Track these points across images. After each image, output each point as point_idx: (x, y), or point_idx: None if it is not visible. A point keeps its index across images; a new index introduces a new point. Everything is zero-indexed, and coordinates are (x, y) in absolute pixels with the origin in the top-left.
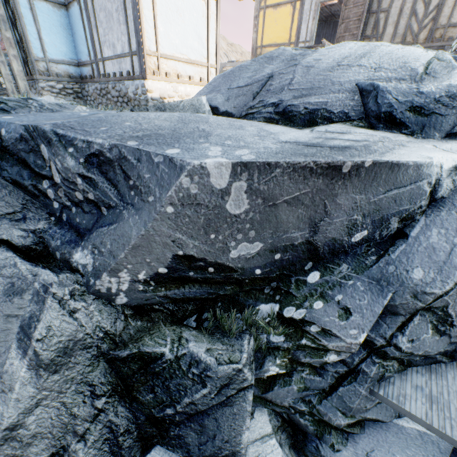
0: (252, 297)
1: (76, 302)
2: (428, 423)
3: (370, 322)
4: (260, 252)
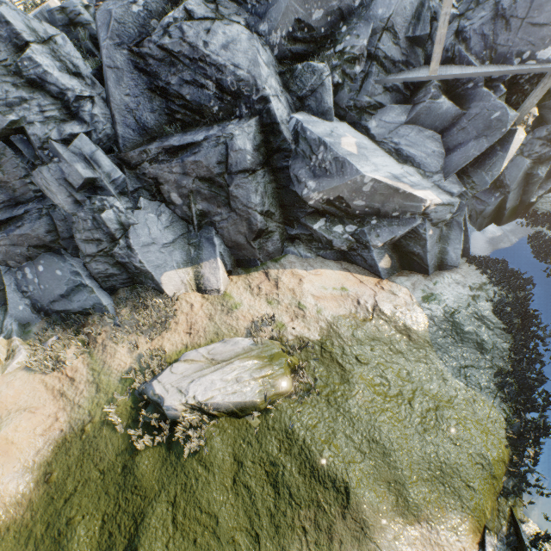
0: (321, 51)
1: (265, 47)
2: (394, 79)
3: (366, 36)
4: (322, 16)
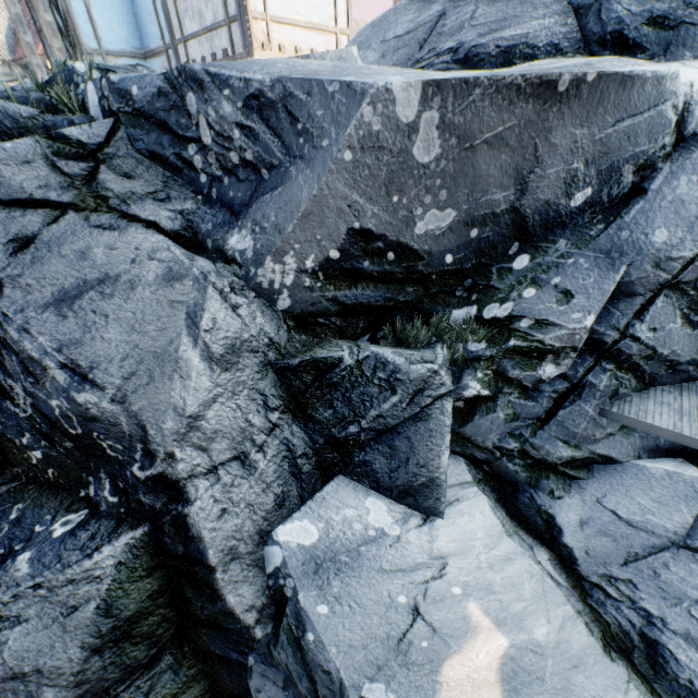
0: (440, 303)
1: (236, 297)
2: (677, 432)
3: (599, 302)
4: (452, 226)
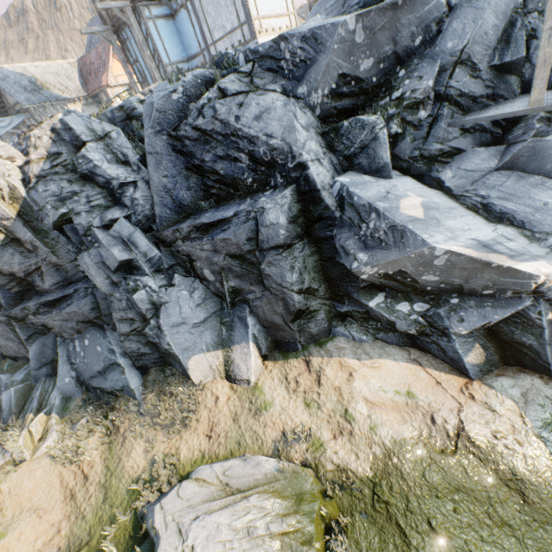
0: (374, 102)
1: (304, 110)
2: (475, 118)
3: (432, 76)
4: (373, 65)
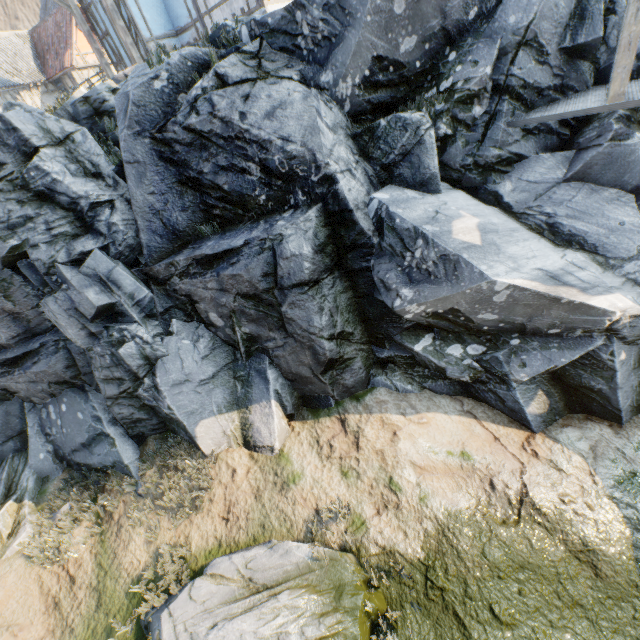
0: (418, 94)
1: (330, 104)
2: (541, 116)
3: (490, 60)
4: (416, 45)
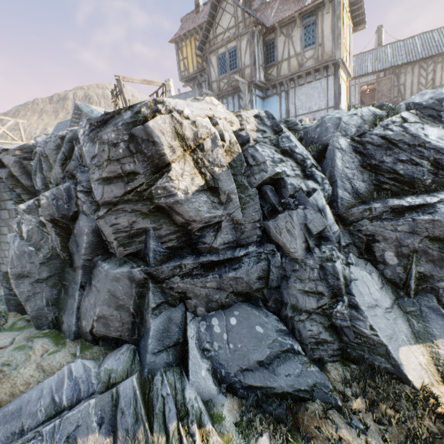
0: None
1: None
2: None
3: None
4: None
